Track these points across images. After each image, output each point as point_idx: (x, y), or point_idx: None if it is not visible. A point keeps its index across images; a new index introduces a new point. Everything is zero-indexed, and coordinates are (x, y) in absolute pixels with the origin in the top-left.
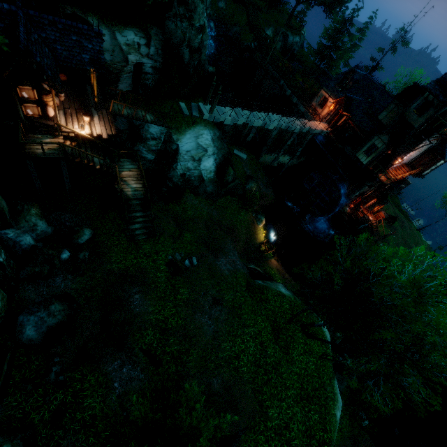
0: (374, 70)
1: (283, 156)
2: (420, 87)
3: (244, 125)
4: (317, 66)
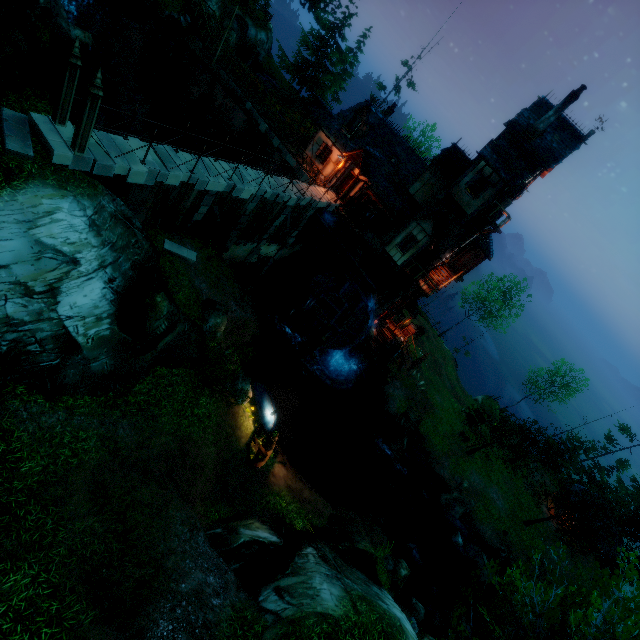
0: (390, 114)
1: (266, 246)
2: (462, 152)
3: (183, 187)
4: (295, 91)
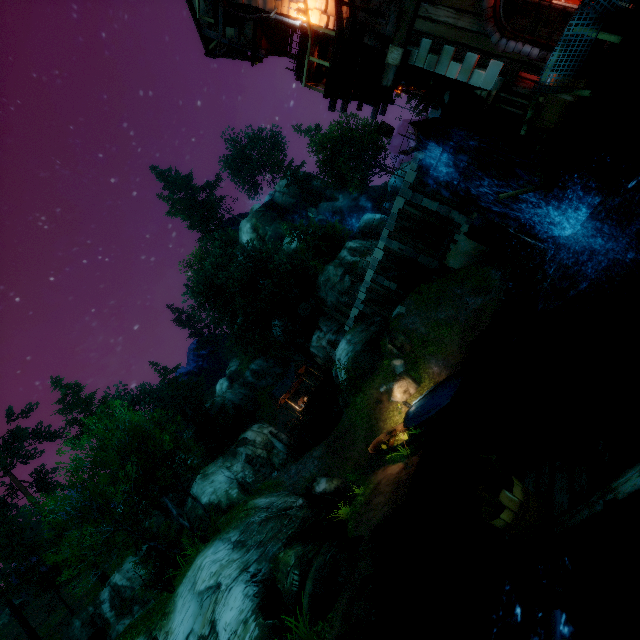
0: None
1: None
2: None
3: (370, 291)
4: None
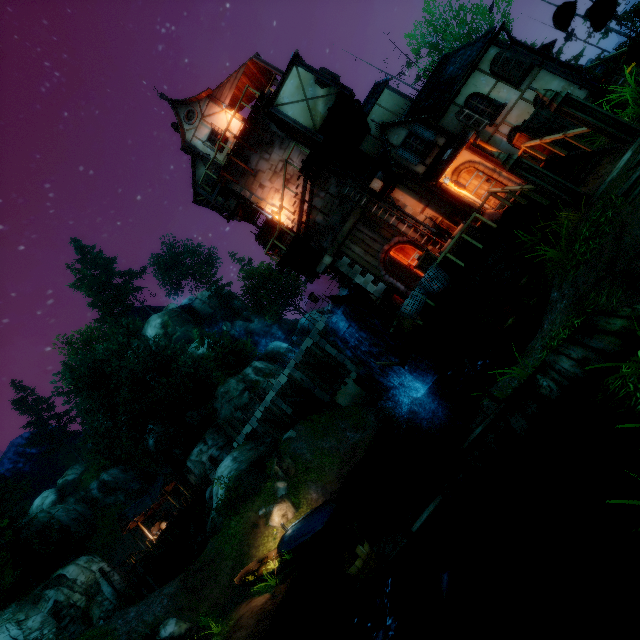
0: None
1: None
2: None
3: (267, 410)
4: None
